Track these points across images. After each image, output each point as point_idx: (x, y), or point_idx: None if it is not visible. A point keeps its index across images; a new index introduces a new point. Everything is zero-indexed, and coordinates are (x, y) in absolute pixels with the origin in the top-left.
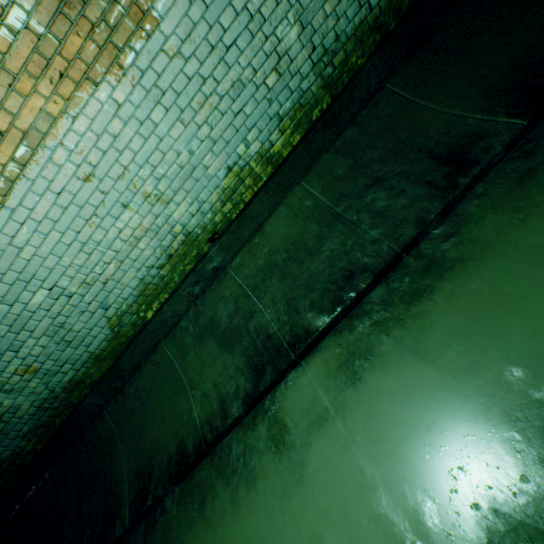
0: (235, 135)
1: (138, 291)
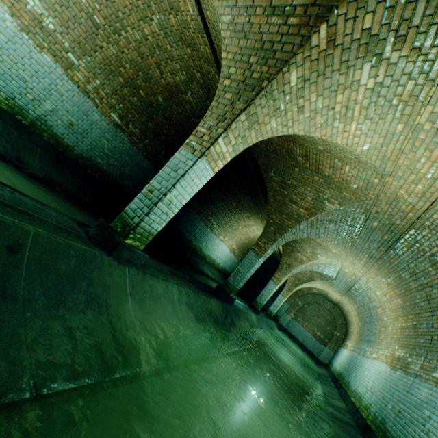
0: (1, 74)
1: None
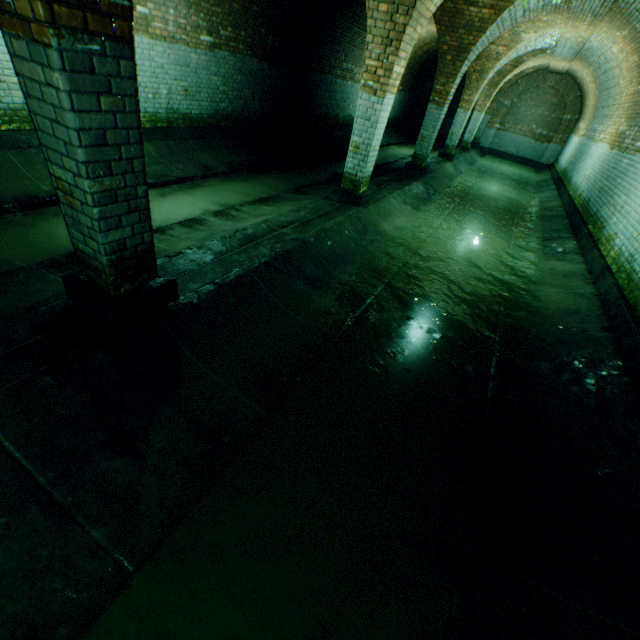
0: None
1: (14, 107)
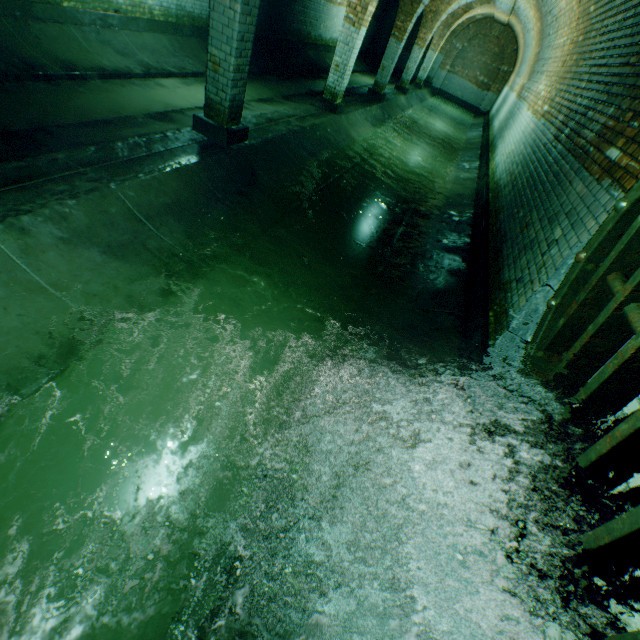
0: None
1: None
